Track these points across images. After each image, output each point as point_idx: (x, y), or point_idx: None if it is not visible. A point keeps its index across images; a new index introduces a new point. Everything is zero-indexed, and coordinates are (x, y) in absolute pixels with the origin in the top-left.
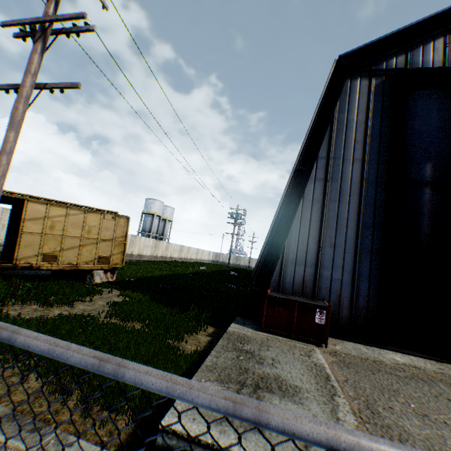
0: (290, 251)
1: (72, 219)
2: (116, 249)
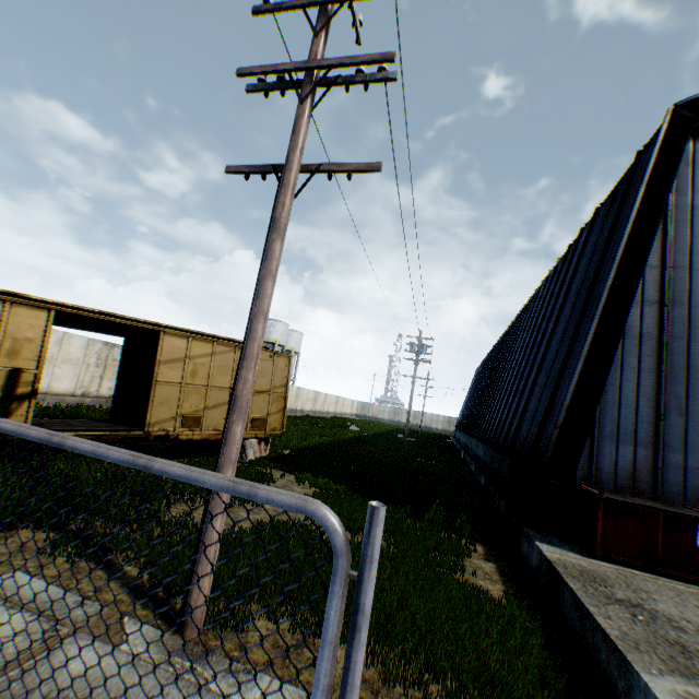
0: (605, 419)
1: (219, 360)
2: (274, 406)
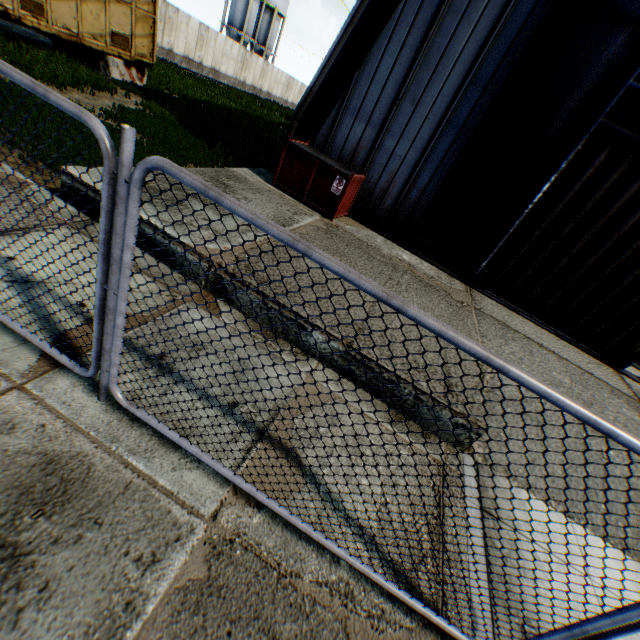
0: (356, 94)
1: None
2: (140, 28)
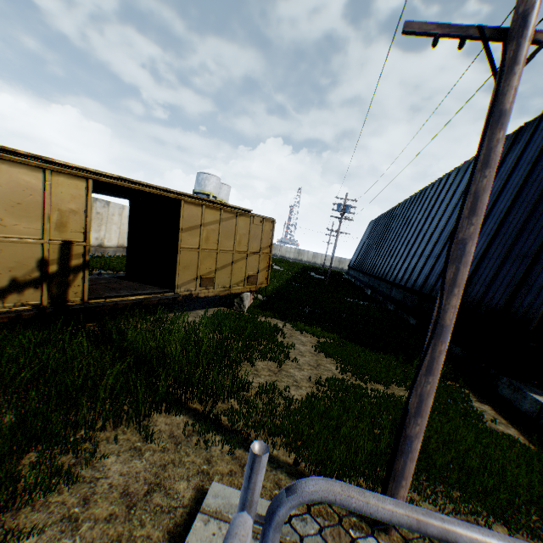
0: None
1: (224, 226)
2: (262, 264)
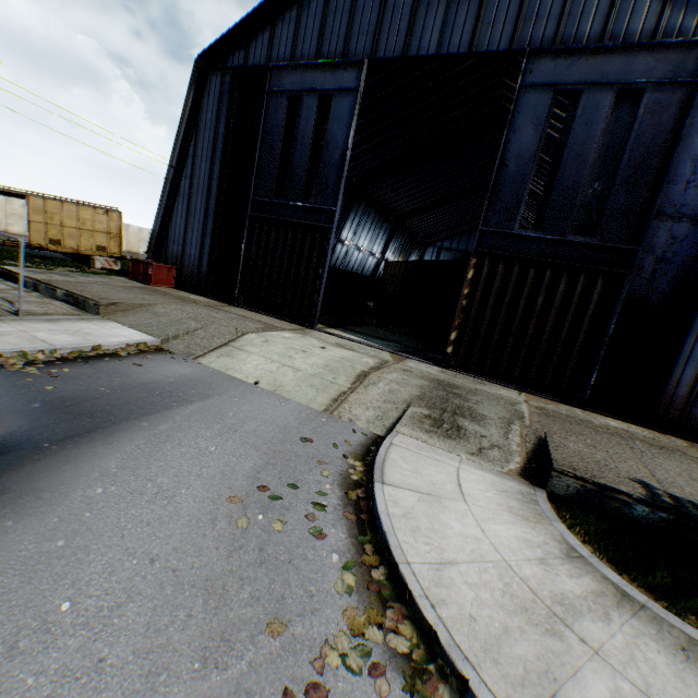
0: (172, 234)
1: (68, 212)
2: (114, 241)
